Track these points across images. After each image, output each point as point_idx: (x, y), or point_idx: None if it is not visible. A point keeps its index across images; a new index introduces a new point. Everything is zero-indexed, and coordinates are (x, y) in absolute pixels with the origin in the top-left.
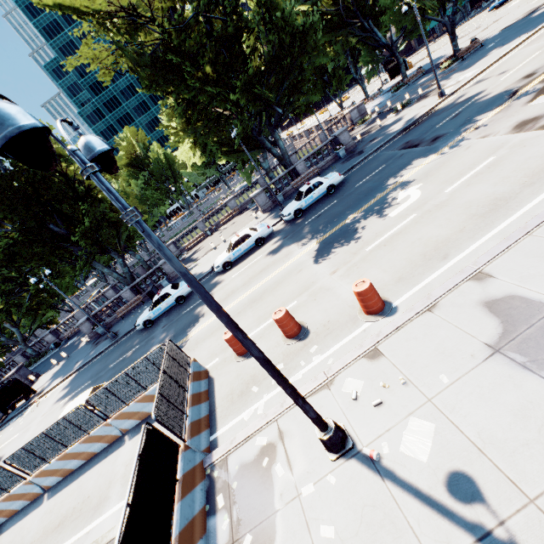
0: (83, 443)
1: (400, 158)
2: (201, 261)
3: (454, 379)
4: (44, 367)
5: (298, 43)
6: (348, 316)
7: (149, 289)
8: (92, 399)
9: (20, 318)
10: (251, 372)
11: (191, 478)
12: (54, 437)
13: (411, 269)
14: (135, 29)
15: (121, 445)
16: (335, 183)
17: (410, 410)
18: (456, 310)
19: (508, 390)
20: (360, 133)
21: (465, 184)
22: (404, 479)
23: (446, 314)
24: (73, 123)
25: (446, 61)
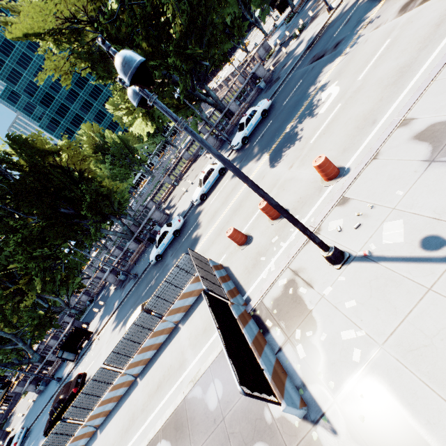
0: (151, 338)
1: (313, 70)
2: (179, 204)
3: (407, 190)
4: (89, 318)
5: (205, 3)
6: (314, 189)
7: (147, 236)
8: (148, 306)
9: (58, 289)
10: (255, 251)
11: (243, 318)
12: (131, 339)
13: (351, 140)
14: (78, 33)
15: (179, 331)
16: (266, 108)
17: (382, 219)
18: (394, 150)
19: None
20: (271, 65)
21: (372, 67)
22: (391, 257)
23: (388, 156)
24: (121, 80)
25: None
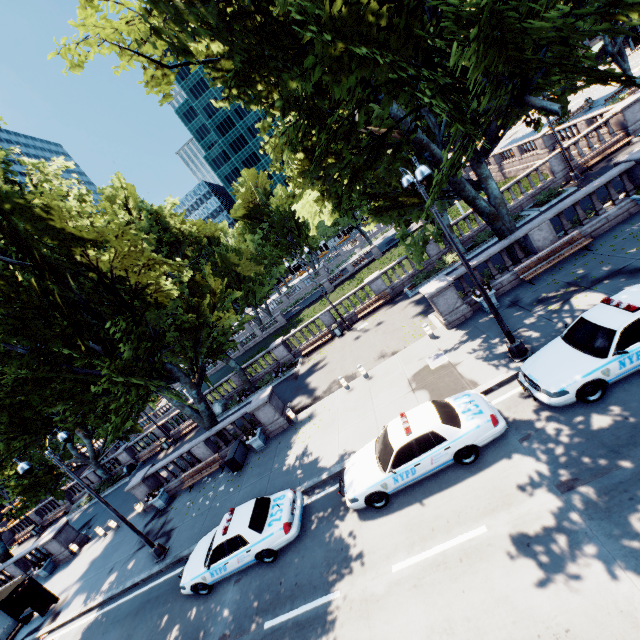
0: None
1: None
2: (320, 410)
3: None
4: (102, 515)
5: None
6: None
7: (230, 452)
8: None
9: (95, 426)
10: None
11: None
12: None
13: None
14: None
15: None
16: None
17: None
18: None
19: None
20: None
21: None
22: None
23: None
24: None
25: None
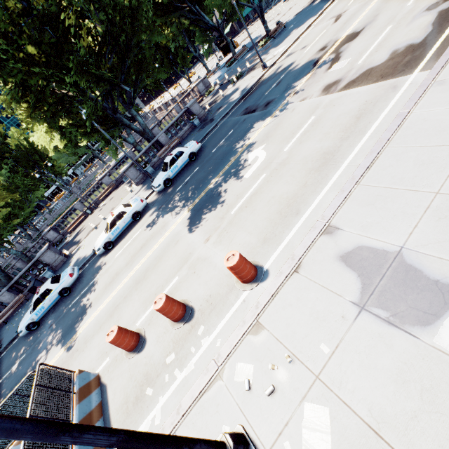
0: None
1: (244, 123)
2: (83, 243)
3: (333, 347)
4: None
5: (130, 22)
6: (227, 287)
7: (30, 285)
8: None
9: None
10: (143, 370)
11: None
12: None
13: (272, 228)
14: None
15: None
16: (194, 150)
17: (303, 393)
18: (318, 268)
19: (383, 352)
20: (209, 102)
21: (298, 141)
22: None
23: (311, 274)
24: None
25: (262, 40)
